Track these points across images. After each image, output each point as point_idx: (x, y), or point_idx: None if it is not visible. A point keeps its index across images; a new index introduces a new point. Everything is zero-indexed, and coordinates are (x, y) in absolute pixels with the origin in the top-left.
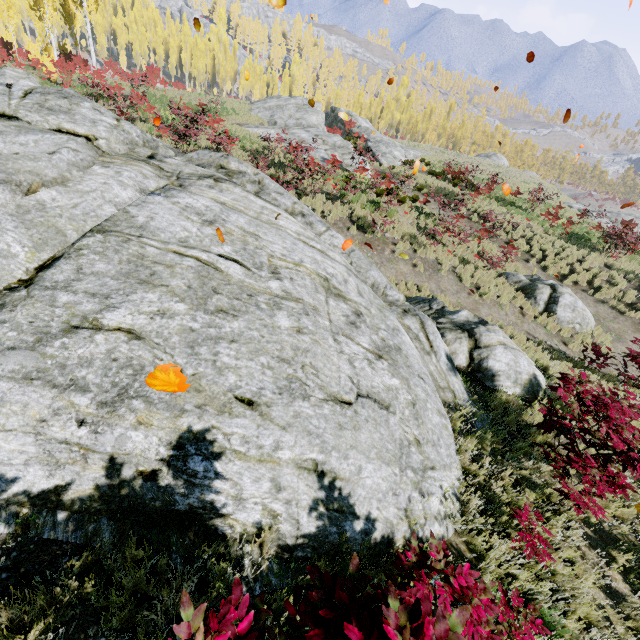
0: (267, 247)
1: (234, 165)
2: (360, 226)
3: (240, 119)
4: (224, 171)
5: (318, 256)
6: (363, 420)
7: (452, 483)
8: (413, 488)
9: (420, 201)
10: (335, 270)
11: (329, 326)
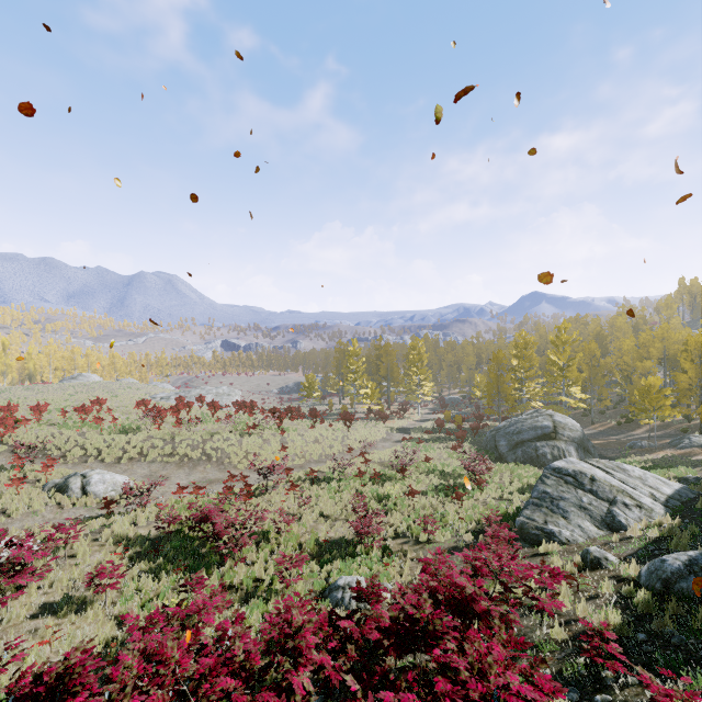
0: None
1: None
2: None
3: None
4: None
5: None
6: None
7: None
8: None
9: None
10: None
11: None
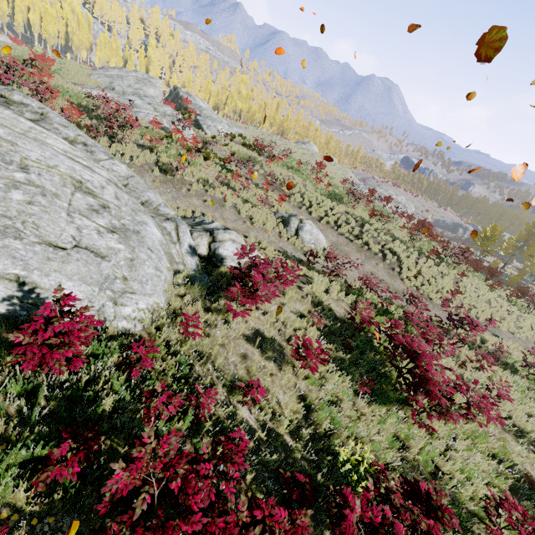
0: (23, 152)
1: (18, 97)
2: (164, 170)
3: (76, 79)
4: (4, 99)
5: (78, 167)
6: (74, 259)
7: (148, 303)
8: (109, 300)
9: (226, 161)
10: (93, 178)
11: (67, 207)
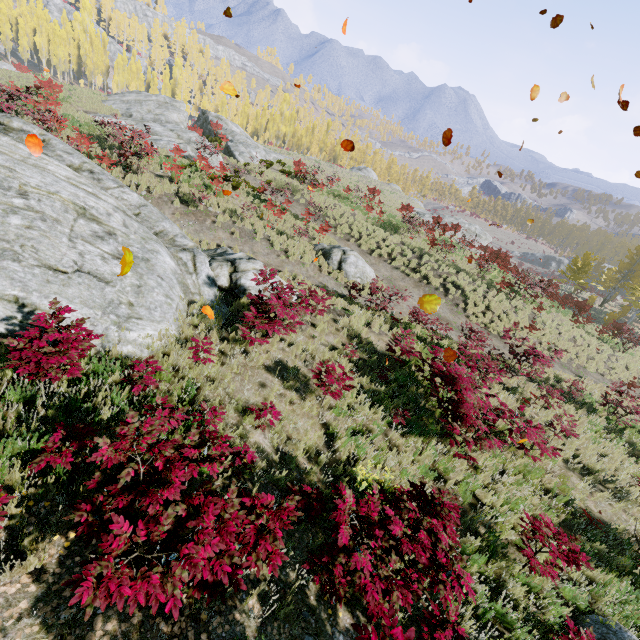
0: (22, 179)
1: (17, 124)
2: (185, 201)
3: (88, 107)
4: (2, 127)
5: (82, 193)
6: (76, 283)
7: (156, 329)
8: (112, 324)
9: (259, 190)
10: (98, 205)
11: (69, 232)
